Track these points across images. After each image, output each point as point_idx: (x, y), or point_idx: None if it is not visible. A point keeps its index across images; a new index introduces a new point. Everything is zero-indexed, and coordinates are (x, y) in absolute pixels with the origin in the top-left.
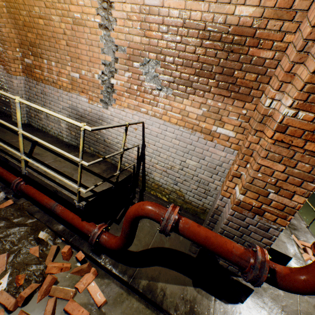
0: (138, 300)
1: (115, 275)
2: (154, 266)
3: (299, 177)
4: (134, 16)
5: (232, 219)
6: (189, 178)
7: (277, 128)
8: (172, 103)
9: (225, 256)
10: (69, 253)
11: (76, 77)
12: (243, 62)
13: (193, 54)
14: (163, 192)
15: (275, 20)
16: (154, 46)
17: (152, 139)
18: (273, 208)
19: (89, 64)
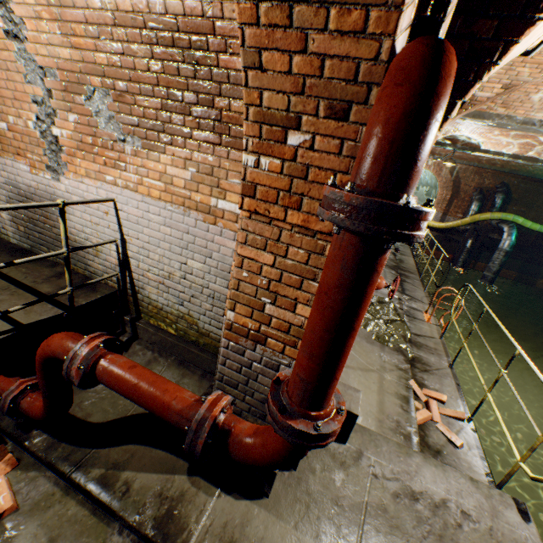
0: (80, 503)
1: (49, 464)
2: (127, 445)
3: (296, 273)
4: (44, 13)
5: (228, 354)
6: (198, 292)
7: (244, 190)
8: (146, 162)
9: (161, 415)
10: None
11: (4, 128)
12: (219, 81)
13: (148, 74)
14: (167, 319)
15: (231, 1)
16: (92, 63)
17: (133, 228)
18: (277, 330)
19: (15, 104)
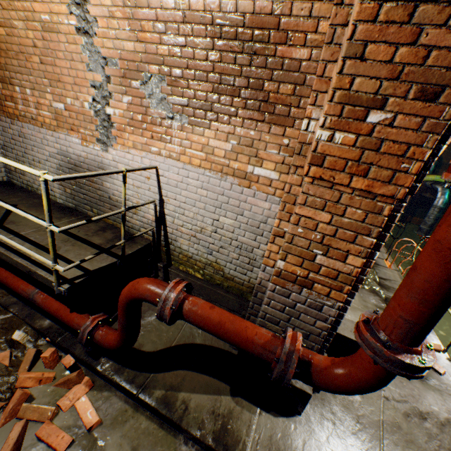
0: (148, 418)
1: (118, 386)
2: (177, 370)
3: (351, 229)
4: (118, 12)
5: (273, 296)
6: (227, 243)
7: (312, 160)
8: (190, 136)
9: (245, 348)
10: (53, 358)
11: (61, 108)
12: (273, 68)
13: (205, 62)
14: (195, 266)
15: (301, 1)
16: (153, 54)
17: (172, 190)
18: (324, 277)
19: (74, 88)
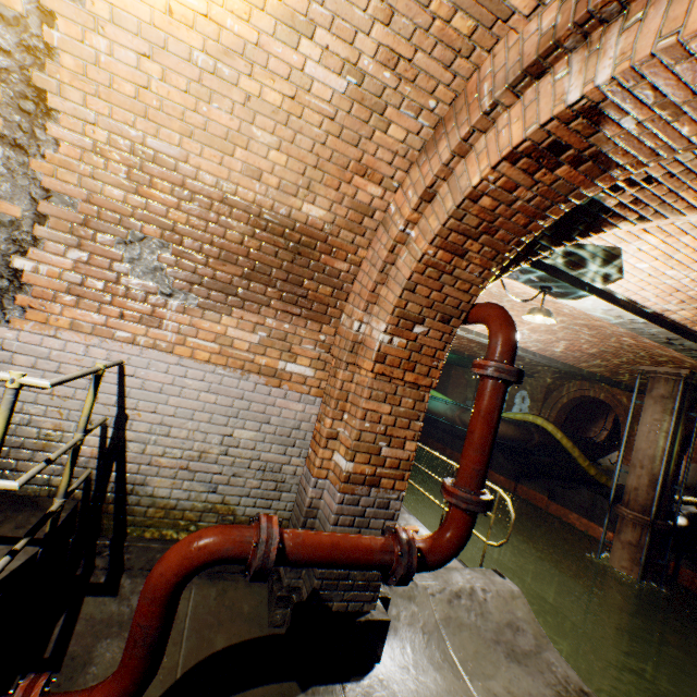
0: None
1: None
2: None
3: (406, 417)
4: (114, 154)
5: (343, 509)
6: (244, 467)
7: (377, 358)
8: (198, 321)
9: (366, 561)
10: None
11: None
12: (315, 270)
13: (239, 246)
14: (181, 521)
15: (348, 231)
16: (159, 215)
17: (149, 398)
18: (390, 468)
19: None
